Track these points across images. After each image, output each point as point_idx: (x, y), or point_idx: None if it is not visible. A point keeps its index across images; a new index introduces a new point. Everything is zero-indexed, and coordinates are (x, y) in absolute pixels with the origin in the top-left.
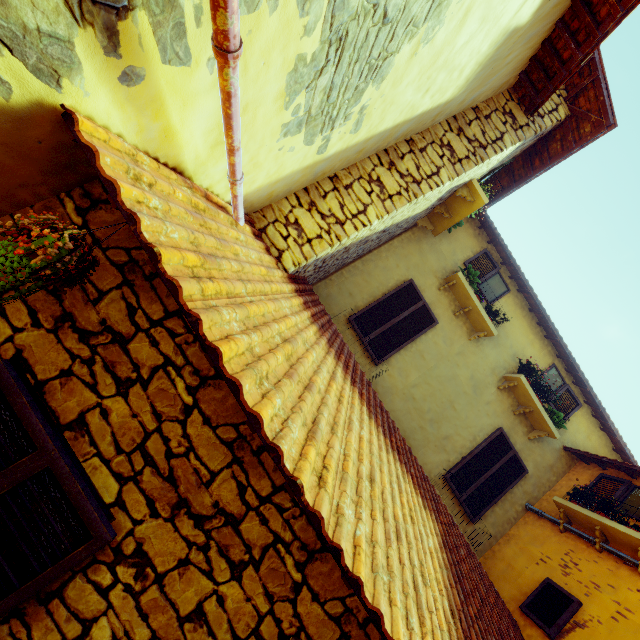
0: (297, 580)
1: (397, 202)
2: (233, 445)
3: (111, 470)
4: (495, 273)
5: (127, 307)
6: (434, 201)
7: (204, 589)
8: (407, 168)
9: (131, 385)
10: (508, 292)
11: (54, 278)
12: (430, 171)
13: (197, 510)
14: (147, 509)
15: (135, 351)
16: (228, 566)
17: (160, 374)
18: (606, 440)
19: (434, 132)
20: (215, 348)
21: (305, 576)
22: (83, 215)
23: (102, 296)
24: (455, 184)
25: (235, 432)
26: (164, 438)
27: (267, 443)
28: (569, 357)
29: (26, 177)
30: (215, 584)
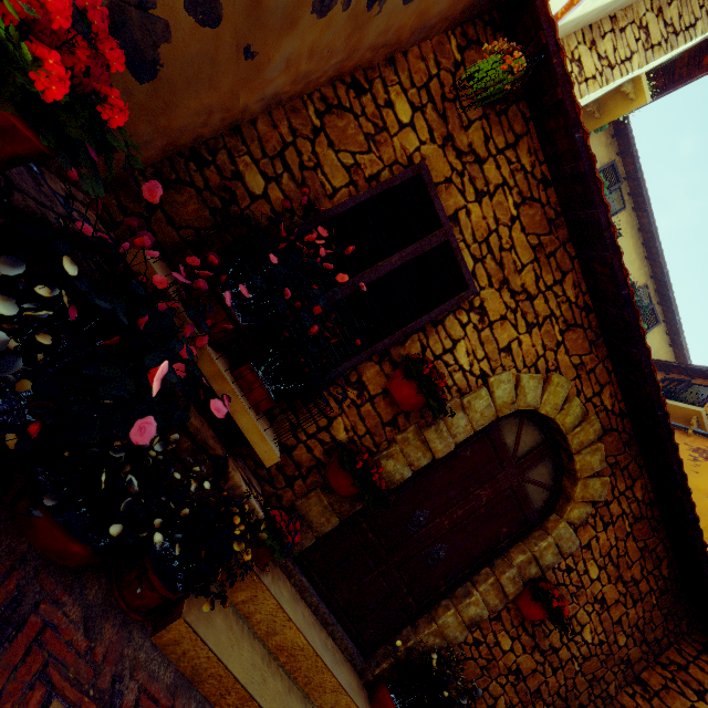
0: (559, 340)
1: (591, 87)
2: (535, 249)
3: (470, 253)
4: (617, 188)
5: (484, 136)
6: (601, 94)
7: (512, 335)
8: (605, 50)
9: (483, 196)
10: (624, 209)
11: (507, 93)
12: (624, 56)
13: (512, 287)
14: (487, 281)
15: (487, 171)
16: (525, 325)
17: (499, 191)
18: (671, 356)
19: (636, 10)
20: (593, 156)
21: (563, 339)
22: (461, 53)
23: (470, 125)
24: (633, 75)
25: (537, 240)
26: (499, 237)
27: (605, 226)
28: (665, 276)
29: (454, 11)
30: (517, 334)
